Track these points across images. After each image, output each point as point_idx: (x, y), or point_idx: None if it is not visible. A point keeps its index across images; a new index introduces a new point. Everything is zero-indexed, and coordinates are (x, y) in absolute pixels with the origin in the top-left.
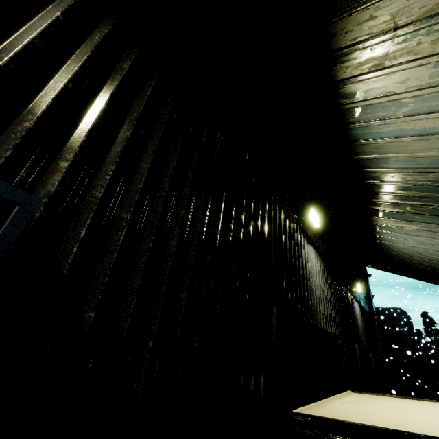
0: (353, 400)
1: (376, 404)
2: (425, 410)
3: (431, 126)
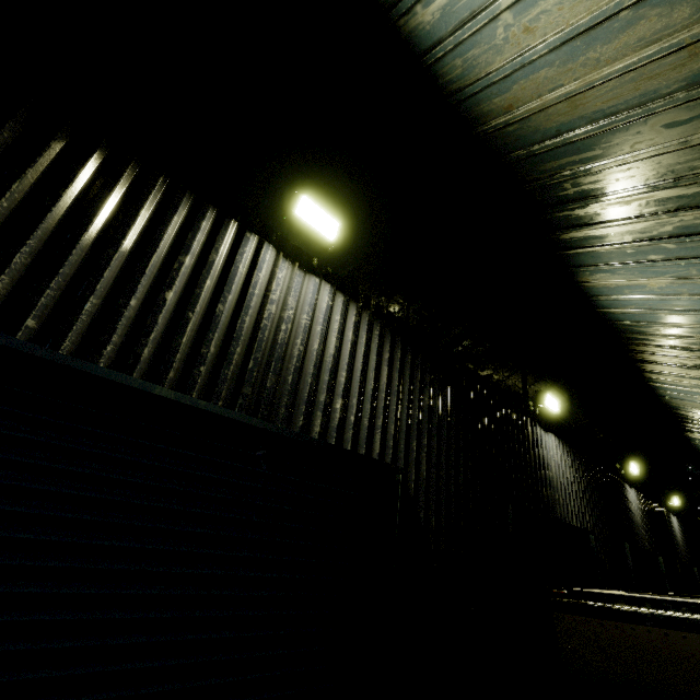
0: None
1: None
2: None
3: None
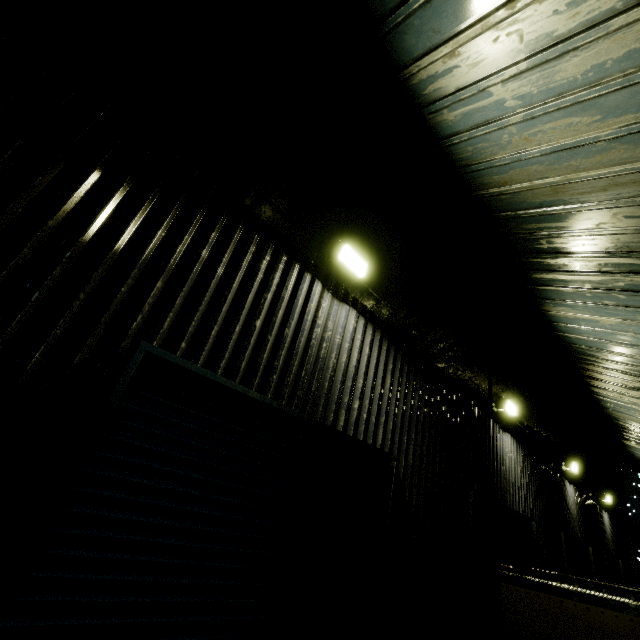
0: None
1: None
2: None
3: None
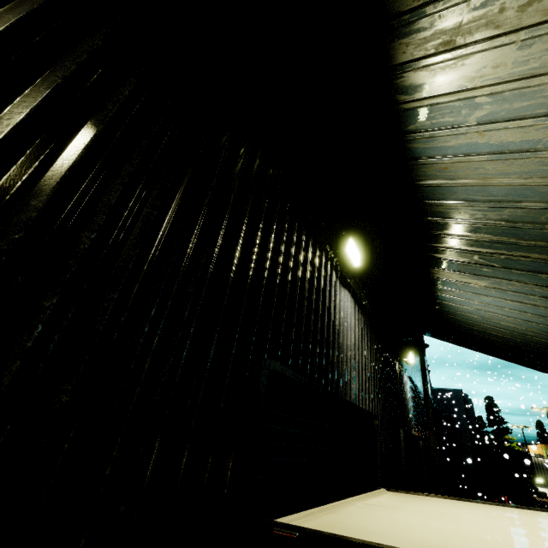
0: (382, 503)
1: (413, 508)
2: (477, 517)
3: (510, 140)
